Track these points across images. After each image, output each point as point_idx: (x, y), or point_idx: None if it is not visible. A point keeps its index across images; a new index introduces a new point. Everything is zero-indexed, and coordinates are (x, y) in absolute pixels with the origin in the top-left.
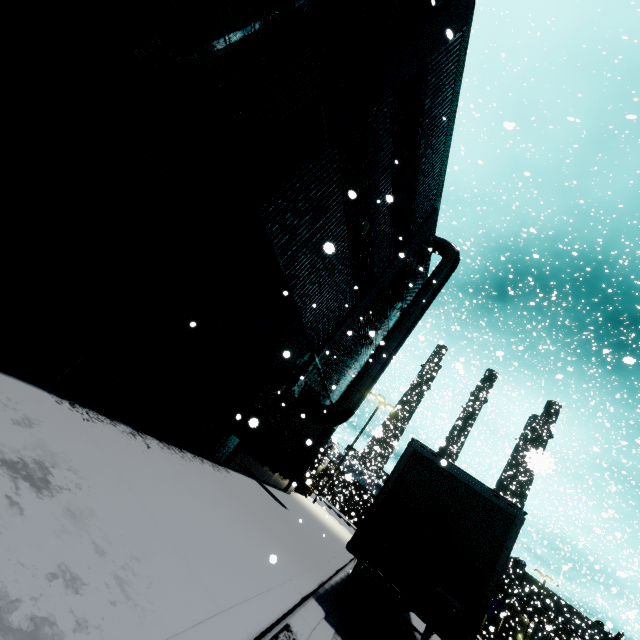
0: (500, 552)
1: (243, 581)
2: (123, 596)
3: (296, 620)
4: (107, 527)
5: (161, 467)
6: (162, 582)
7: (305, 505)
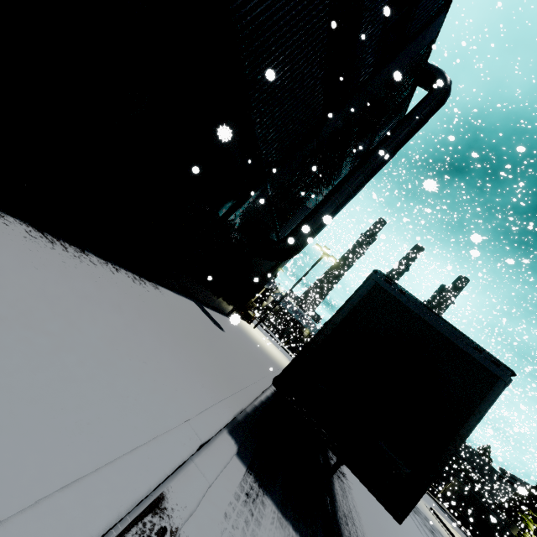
0: (470, 415)
1: (55, 452)
2: None
3: (183, 479)
4: None
5: None
6: None
7: (245, 329)
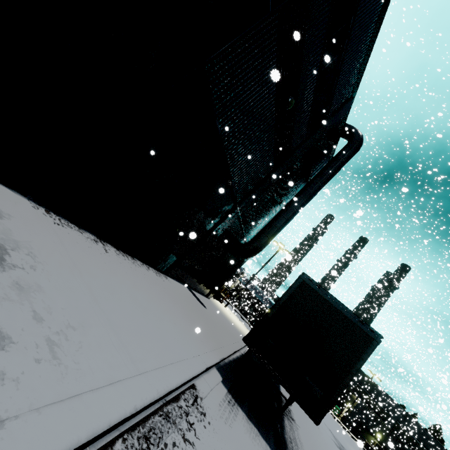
0: (357, 361)
1: (163, 353)
2: (50, 356)
3: (200, 382)
4: (51, 301)
5: (113, 266)
6: (91, 348)
7: (219, 307)
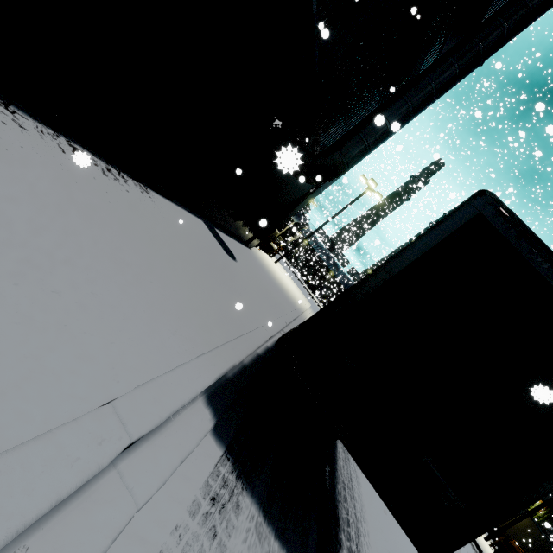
0: None
1: None
2: None
3: (74, 515)
4: None
5: None
6: None
7: (265, 262)
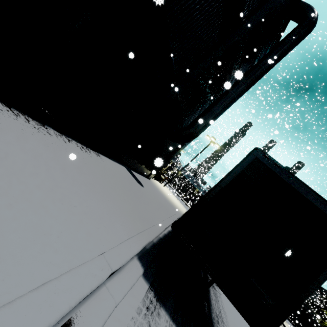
0: None
1: None
2: None
3: (93, 302)
4: None
5: None
6: None
7: (158, 186)
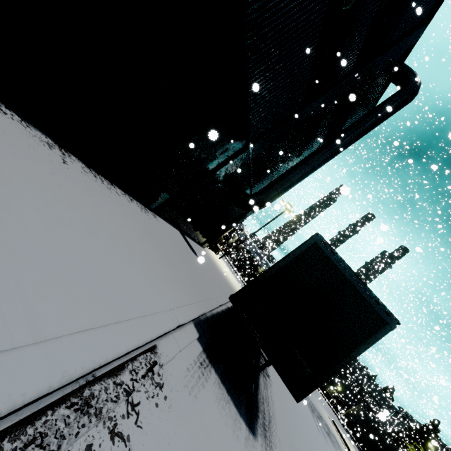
0: (361, 344)
1: (110, 305)
2: None
3: (166, 342)
4: None
5: (68, 182)
6: None
7: (213, 258)
